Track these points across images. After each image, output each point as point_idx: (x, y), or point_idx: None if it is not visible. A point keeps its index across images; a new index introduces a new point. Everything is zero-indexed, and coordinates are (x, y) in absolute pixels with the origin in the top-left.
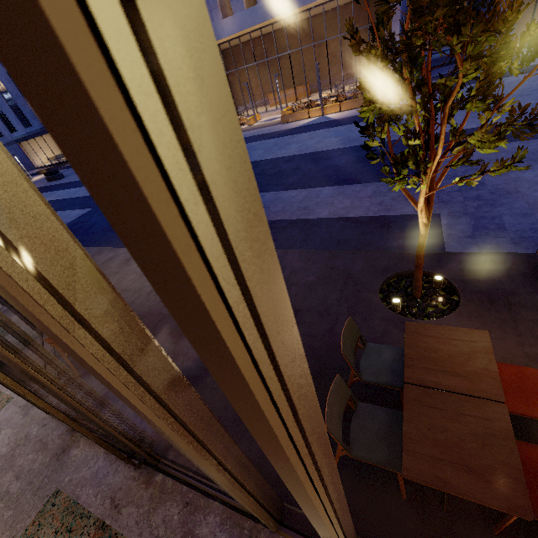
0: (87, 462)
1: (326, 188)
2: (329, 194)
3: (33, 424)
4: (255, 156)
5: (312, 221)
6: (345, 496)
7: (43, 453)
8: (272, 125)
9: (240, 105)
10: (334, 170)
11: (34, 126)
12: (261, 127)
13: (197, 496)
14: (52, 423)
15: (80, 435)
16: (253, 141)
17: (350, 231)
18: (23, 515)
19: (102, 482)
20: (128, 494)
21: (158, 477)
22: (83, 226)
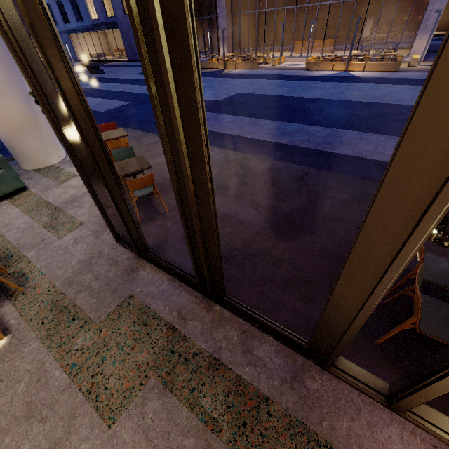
0: (154, 282)
1: (350, 131)
2: (352, 137)
3: (104, 246)
4: (280, 92)
5: (336, 155)
6: (389, 362)
7: (115, 267)
8: (296, 69)
9: (266, 46)
10: (358, 118)
11: (85, 21)
12: (284, 69)
13: (253, 329)
14: (120, 248)
15: (145, 262)
16: (277, 79)
17: (374, 171)
18: (104, 304)
19: (169, 299)
20: (191, 312)
21: (217, 307)
22: (124, 114)
